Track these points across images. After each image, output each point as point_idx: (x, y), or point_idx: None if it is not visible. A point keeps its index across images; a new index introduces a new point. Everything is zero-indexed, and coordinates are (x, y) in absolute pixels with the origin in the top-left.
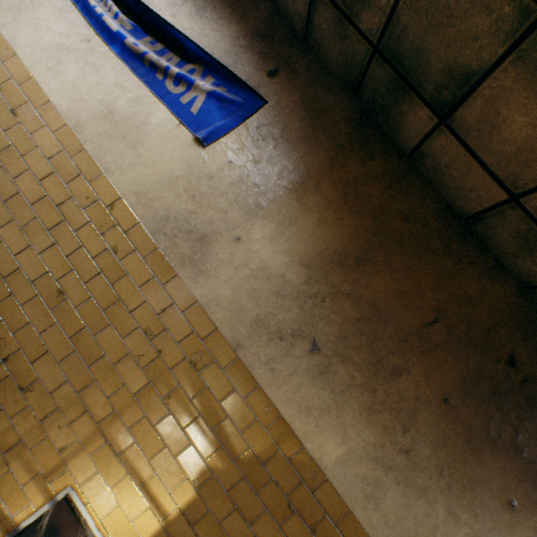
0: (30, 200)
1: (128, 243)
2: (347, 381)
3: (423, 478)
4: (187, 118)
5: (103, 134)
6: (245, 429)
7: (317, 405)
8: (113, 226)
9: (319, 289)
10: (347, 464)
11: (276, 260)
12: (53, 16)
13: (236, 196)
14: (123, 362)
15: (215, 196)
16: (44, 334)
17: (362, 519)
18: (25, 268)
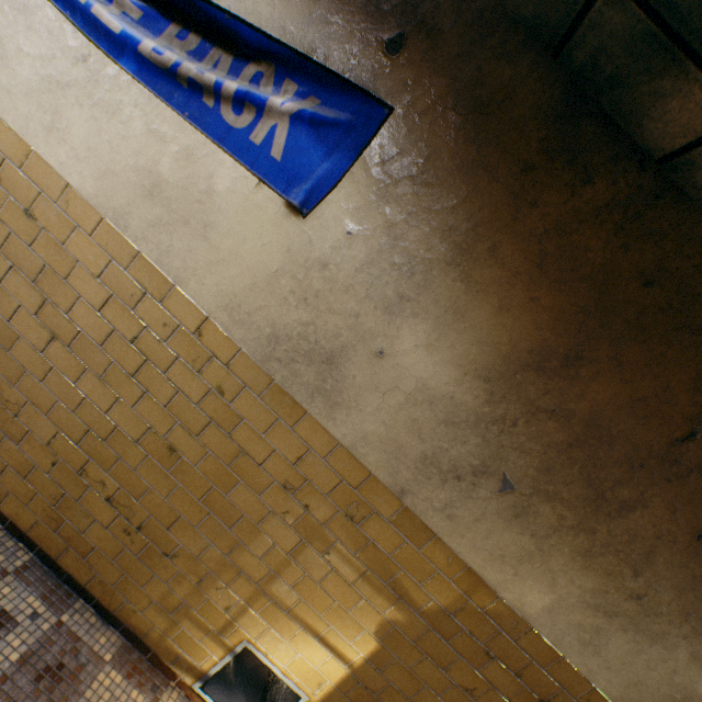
0: (97, 339)
1: (234, 380)
2: (554, 523)
3: (659, 624)
4: (268, 171)
5: (156, 224)
6: (425, 582)
7: (514, 553)
8: (209, 359)
9: (507, 409)
10: (557, 612)
11: (439, 376)
12: (17, 25)
13: (366, 289)
14: (267, 520)
15: (335, 294)
16: (169, 498)
17: (578, 665)
18: (123, 427)
